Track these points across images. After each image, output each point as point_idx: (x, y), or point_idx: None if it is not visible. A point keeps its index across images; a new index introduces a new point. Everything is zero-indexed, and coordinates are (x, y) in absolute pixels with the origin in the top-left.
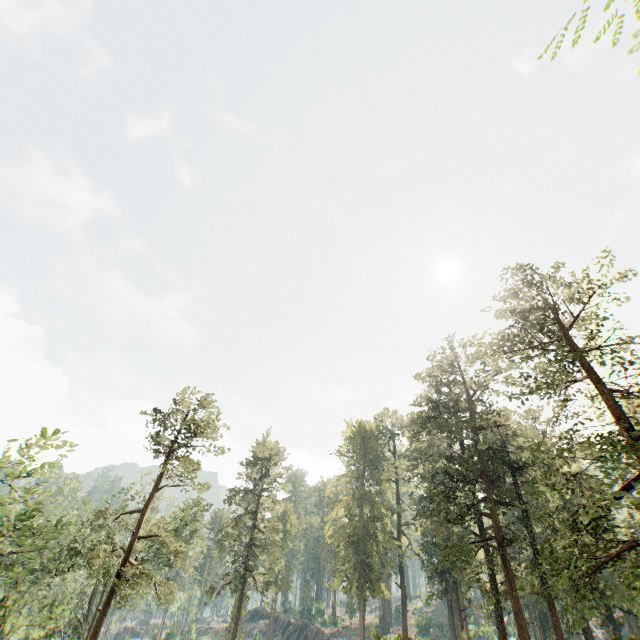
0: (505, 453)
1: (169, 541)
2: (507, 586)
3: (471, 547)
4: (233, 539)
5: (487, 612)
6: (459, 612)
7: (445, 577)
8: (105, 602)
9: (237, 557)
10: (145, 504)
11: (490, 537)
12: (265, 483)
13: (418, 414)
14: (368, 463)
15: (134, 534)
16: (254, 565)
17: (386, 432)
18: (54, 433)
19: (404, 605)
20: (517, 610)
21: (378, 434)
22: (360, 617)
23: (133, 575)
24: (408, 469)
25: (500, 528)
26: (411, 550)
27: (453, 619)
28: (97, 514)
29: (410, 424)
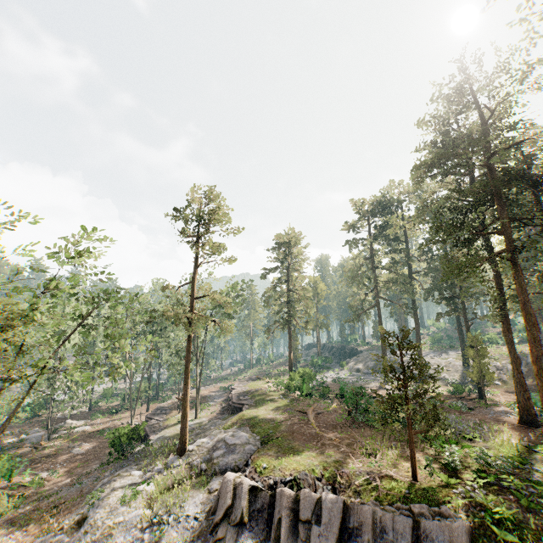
0: (527, 169)
1: (218, 298)
2: (516, 287)
3: (478, 259)
4: (275, 300)
5: (492, 314)
6: (465, 323)
7: (453, 302)
8: (188, 336)
9: (280, 309)
10: (194, 278)
11: (500, 251)
12: (289, 260)
13: (423, 164)
14: (377, 231)
15: (193, 297)
16: (293, 312)
17: (392, 200)
18: (92, 230)
19: (417, 326)
20: (525, 303)
21: (385, 204)
22: (381, 336)
23: (198, 318)
24: (413, 219)
25: (513, 242)
26: (421, 288)
27: (460, 331)
28: (164, 289)
29: (412, 171)
